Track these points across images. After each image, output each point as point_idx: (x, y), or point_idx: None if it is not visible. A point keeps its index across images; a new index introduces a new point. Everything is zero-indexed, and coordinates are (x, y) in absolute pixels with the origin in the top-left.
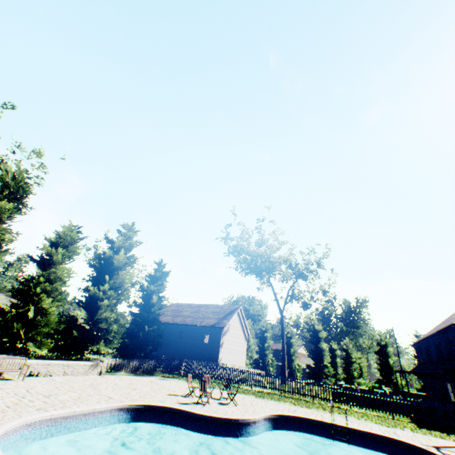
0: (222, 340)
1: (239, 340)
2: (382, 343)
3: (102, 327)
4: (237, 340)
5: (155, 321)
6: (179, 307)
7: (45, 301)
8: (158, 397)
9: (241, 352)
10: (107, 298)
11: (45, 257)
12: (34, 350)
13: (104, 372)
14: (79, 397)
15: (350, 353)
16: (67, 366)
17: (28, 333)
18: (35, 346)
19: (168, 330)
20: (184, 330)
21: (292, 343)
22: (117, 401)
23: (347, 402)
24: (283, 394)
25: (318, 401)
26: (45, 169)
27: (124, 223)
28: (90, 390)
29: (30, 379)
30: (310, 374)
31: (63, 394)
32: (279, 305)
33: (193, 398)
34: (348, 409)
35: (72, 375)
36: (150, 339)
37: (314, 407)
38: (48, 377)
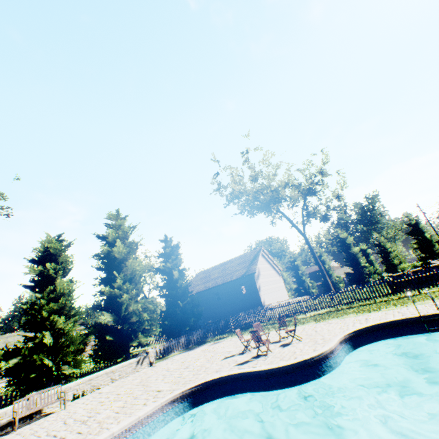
0: (258, 284)
1: (273, 279)
2: (412, 223)
3: (134, 321)
4: (272, 279)
5: (186, 294)
6: (206, 273)
7: (58, 321)
8: (213, 367)
9: (280, 288)
10: (126, 293)
11: (37, 279)
12: (70, 372)
13: (153, 361)
14: (123, 406)
15: (384, 245)
16: (112, 372)
17: (56, 359)
18: (71, 367)
19: (205, 297)
20: (219, 291)
21: (324, 261)
22: (167, 393)
23: (413, 288)
24: (340, 308)
25: (380, 300)
26: (2, 196)
27: (108, 214)
28: (137, 391)
29: (73, 404)
30: (352, 280)
31: (105, 411)
32: (298, 229)
33: (251, 352)
34: (419, 295)
35: (122, 378)
36: (189, 312)
37: (382, 307)
38: (95, 392)
